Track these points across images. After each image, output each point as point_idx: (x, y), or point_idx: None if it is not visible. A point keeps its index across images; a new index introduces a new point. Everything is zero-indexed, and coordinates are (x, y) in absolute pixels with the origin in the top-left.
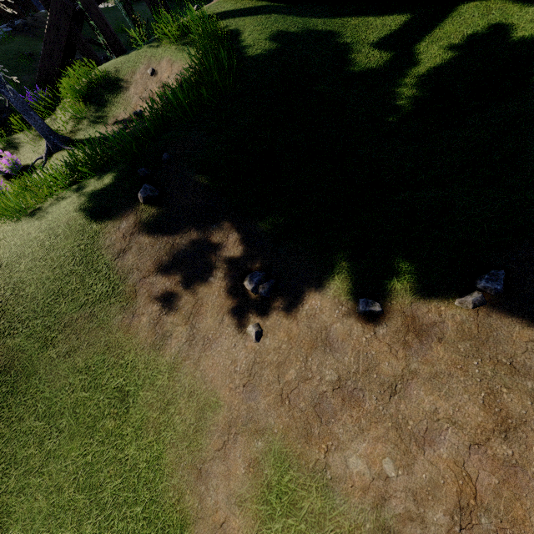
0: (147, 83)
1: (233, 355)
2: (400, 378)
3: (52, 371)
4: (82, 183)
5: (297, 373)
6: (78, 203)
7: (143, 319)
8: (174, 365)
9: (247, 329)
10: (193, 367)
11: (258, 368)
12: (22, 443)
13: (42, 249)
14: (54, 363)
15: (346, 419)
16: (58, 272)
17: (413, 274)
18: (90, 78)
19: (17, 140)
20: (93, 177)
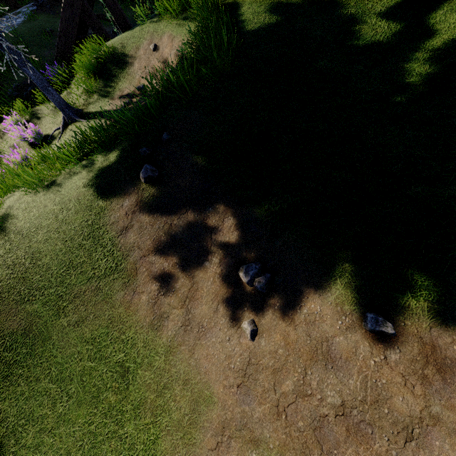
0: (149, 58)
1: (227, 350)
2: (417, 420)
3: (64, 338)
4: (90, 159)
5: (295, 385)
6: (87, 179)
7: (142, 298)
8: (170, 349)
9: (242, 325)
10: (188, 354)
11: (252, 370)
12: (38, 402)
13: (56, 221)
14: (65, 331)
15: (351, 455)
16: (69, 245)
17: (431, 290)
18: (99, 54)
19: (40, 111)
20: (100, 153)
